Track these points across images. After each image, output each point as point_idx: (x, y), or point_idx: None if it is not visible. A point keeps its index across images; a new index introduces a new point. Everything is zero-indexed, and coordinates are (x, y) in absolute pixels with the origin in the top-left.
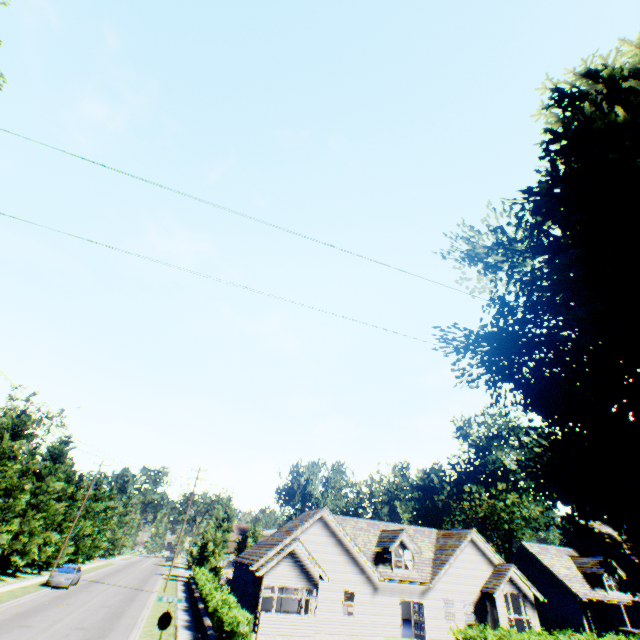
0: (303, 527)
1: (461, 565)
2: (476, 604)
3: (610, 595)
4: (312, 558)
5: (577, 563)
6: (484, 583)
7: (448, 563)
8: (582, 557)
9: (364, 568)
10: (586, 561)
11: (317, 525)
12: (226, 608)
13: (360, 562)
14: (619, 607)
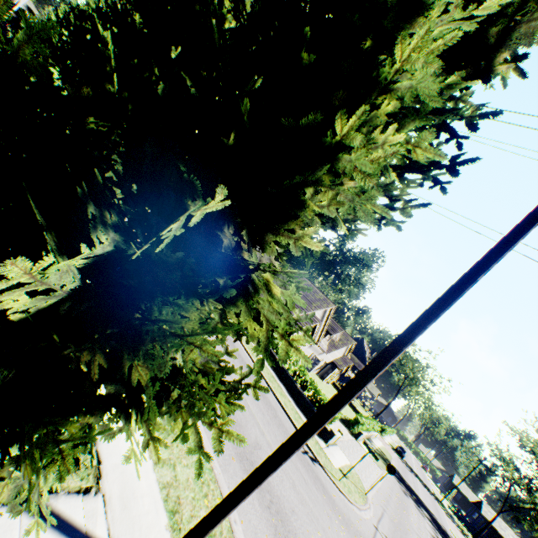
0: (320, 310)
1: (338, 350)
2: (326, 364)
3: (351, 375)
4: (316, 333)
5: (351, 357)
6: (336, 359)
7: (337, 350)
8: (355, 356)
9: (316, 337)
10: (356, 359)
11: (322, 310)
12: (308, 377)
13: (317, 334)
14: (349, 378)
